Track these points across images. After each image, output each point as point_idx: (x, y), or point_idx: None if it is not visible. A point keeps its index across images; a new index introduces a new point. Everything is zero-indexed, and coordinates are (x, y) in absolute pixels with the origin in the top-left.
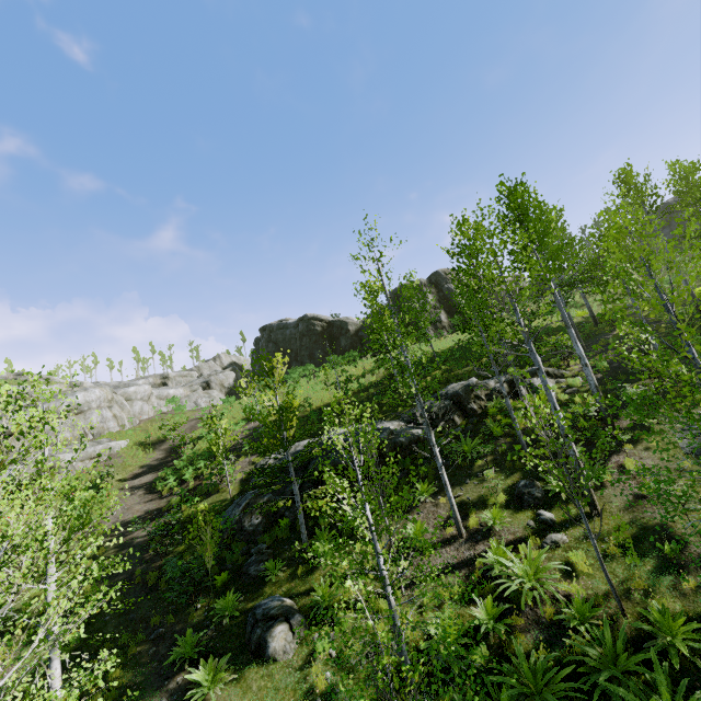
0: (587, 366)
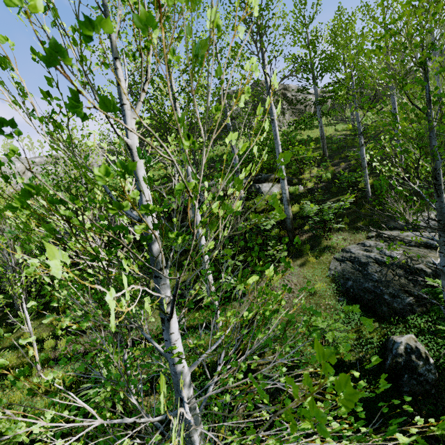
0: (283, 179)
